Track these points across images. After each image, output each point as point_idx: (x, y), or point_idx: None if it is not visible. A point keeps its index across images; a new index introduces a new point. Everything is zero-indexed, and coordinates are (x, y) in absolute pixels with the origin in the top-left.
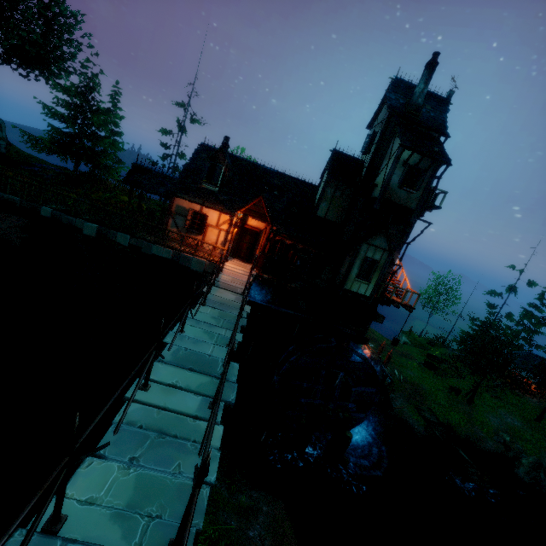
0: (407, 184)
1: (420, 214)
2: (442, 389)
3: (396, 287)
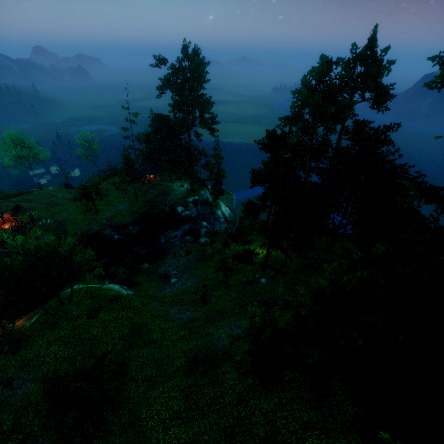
0: None
1: None
2: (84, 212)
3: None
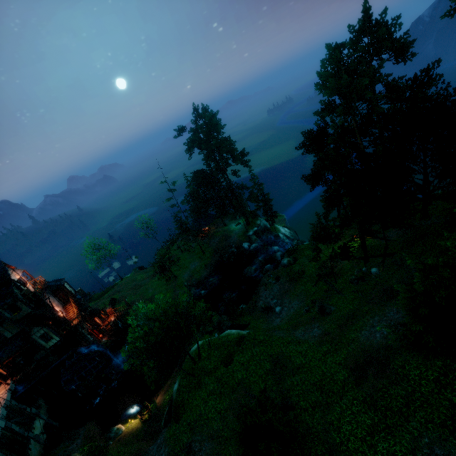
0: (16, 310)
1: (41, 299)
2: (165, 283)
3: (65, 326)
